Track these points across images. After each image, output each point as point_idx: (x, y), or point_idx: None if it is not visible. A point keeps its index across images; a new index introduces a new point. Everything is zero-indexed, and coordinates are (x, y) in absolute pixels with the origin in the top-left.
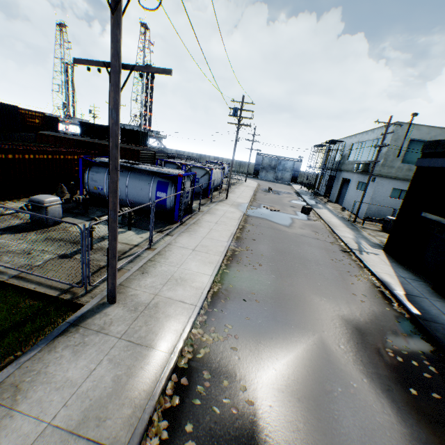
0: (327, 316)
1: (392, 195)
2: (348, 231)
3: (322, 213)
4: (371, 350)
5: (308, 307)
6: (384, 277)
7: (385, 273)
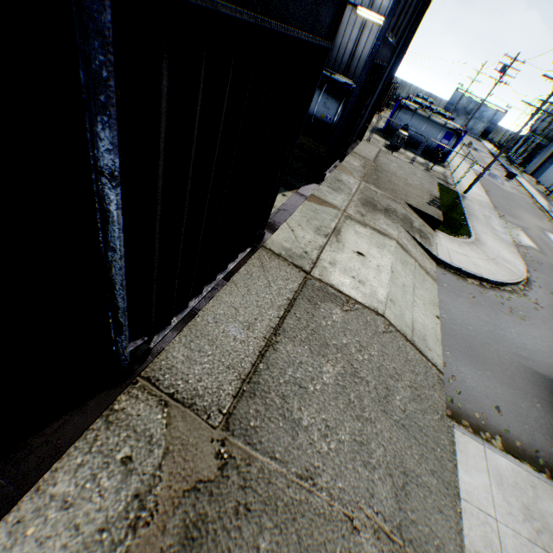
0: (535, 226)
1: None
2: (542, 200)
3: (521, 181)
4: (551, 238)
5: (527, 221)
6: None
7: None
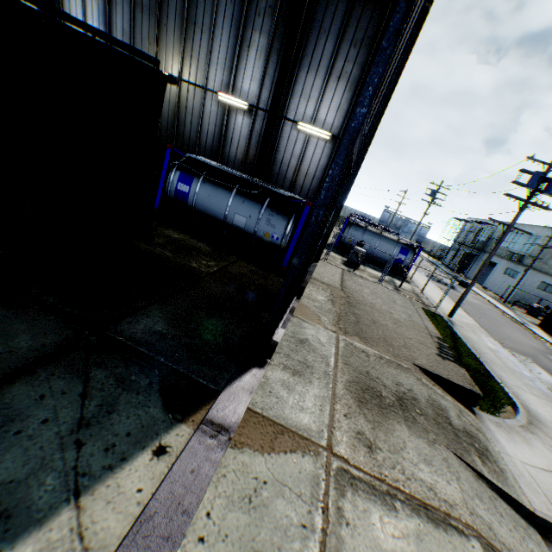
0: (533, 349)
1: (539, 286)
2: (506, 309)
3: (473, 289)
4: None
5: (522, 343)
6: (550, 341)
7: (549, 340)
